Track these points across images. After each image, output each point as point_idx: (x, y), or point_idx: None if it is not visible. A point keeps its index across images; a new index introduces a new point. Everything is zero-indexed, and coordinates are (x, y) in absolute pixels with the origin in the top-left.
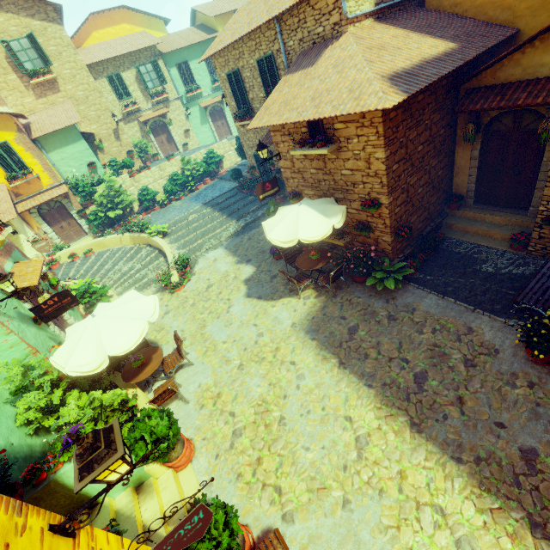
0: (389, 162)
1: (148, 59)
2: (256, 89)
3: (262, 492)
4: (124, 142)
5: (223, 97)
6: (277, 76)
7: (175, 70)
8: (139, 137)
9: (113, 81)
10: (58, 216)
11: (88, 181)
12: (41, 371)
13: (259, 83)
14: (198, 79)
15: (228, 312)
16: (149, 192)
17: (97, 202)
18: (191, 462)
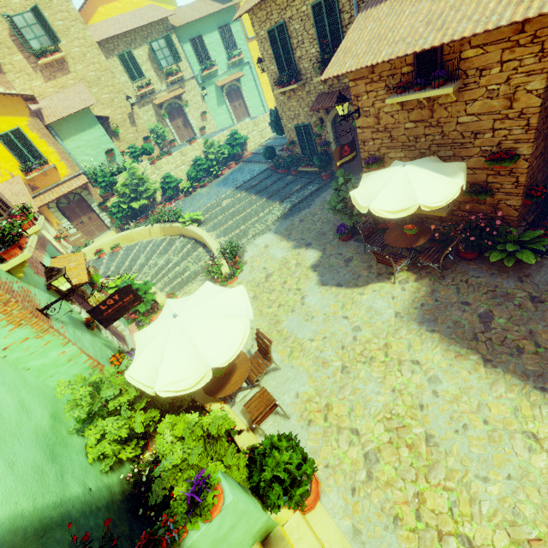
0: (545, 95)
1: (160, 34)
2: (306, 44)
3: (442, 545)
4: (139, 127)
5: (259, 62)
6: (339, 21)
7: (189, 46)
8: (154, 122)
9: (124, 60)
10: (77, 210)
11: (107, 171)
12: (115, 391)
13: (311, 36)
14: (213, 55)
15: (303, 304)
16: (172, 180)
17: (119, 192)
18: (318, 500)
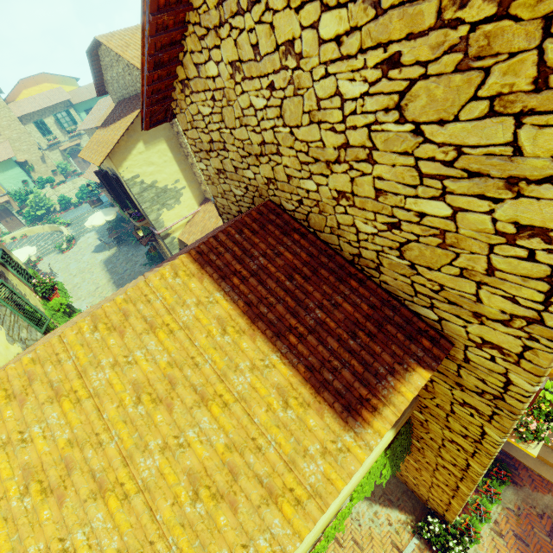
0: None
1: (63, 109)
2: None
3: None
4: (49, 164)
5: None
6: None
7: (85, 114)
8: (61, 160)
9: (38, 125)
10: (4, 214)
11: (23, 192)
12: None
13: None
14: None
15: (81, 259)
16: (65, 199)
17: (29, 205)
18: None
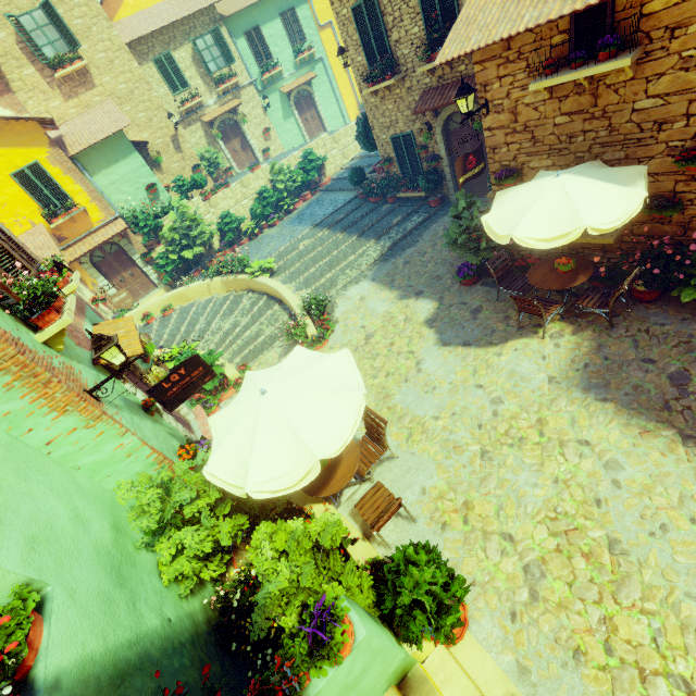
0: None
1: (206, 28)
2: (406, 22)
3: (647, 689)
4: (186, 153)
5: (341, 53)
6: None
7: (243, 42)
8: (205, 146)
9: (162, 65)
10: (116, 264)
11: (149, 212)
12: (192, 493)
13: (412, 9)
14: (275, 52)
15: (419, 371)
16: (232, 220)
17: (166, 239)
18: (466, 628)
